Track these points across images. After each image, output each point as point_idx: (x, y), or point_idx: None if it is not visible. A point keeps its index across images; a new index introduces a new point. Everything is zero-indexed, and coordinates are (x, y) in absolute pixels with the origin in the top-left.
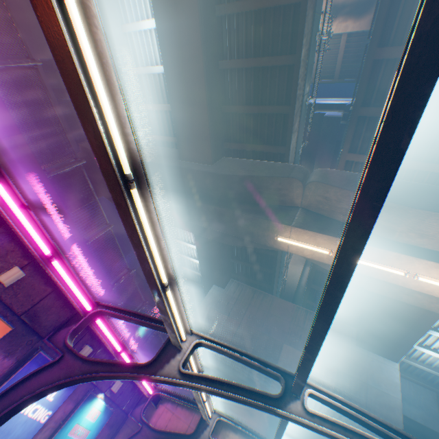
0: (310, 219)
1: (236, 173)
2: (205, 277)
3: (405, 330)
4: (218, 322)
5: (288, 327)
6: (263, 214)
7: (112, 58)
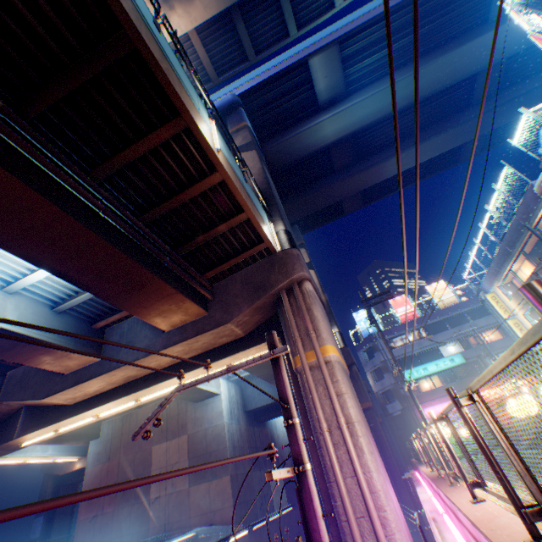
0: (29, 418)
1: None
2: (78, 443)
3: (188, 390)
4: (104, 474)
5: (153, 429)
6: None
7: None
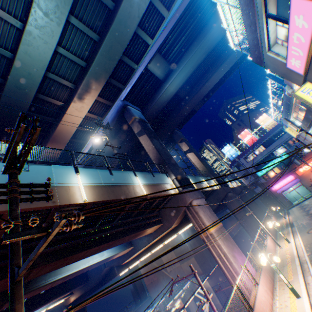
0: (118, 267)
1: (95, 280)
2: None
3: None
4: (147, 267)
5: None
6: (111, 276)
7: (38, 310)
